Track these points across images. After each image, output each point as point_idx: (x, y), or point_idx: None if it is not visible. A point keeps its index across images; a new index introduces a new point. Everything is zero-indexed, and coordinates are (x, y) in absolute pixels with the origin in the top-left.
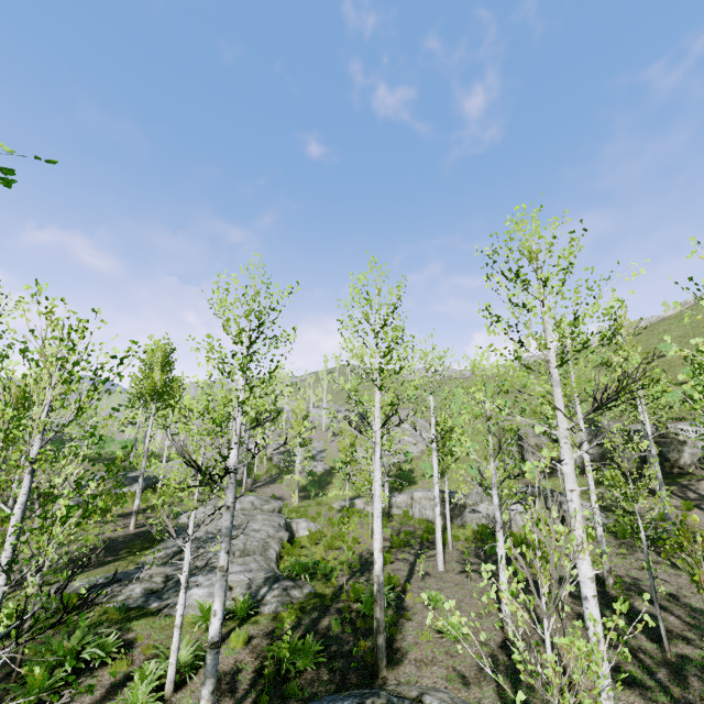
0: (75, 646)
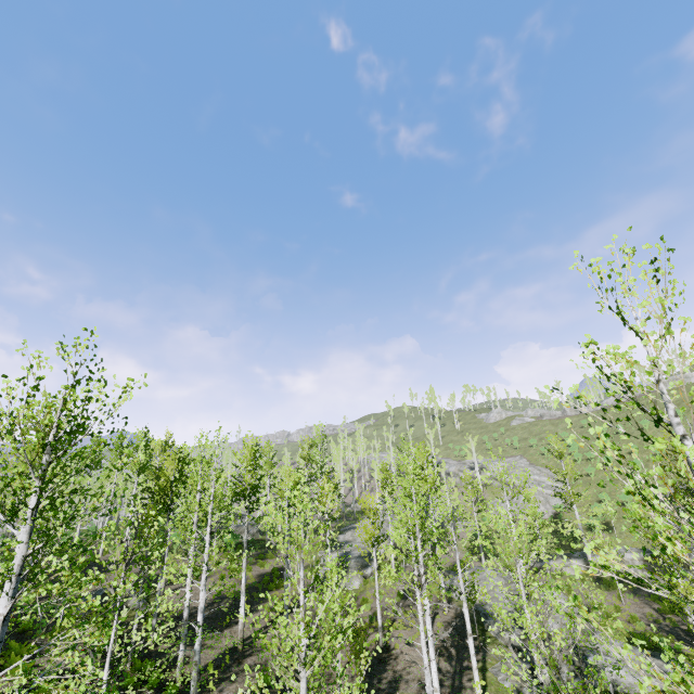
0: None
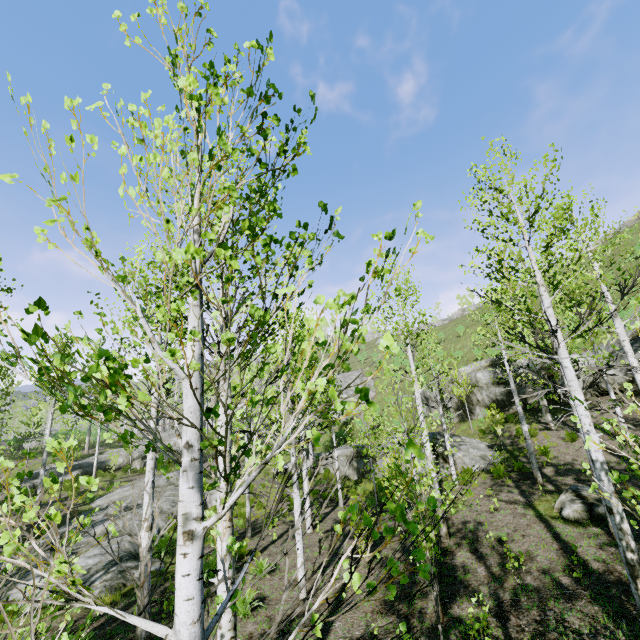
0: None
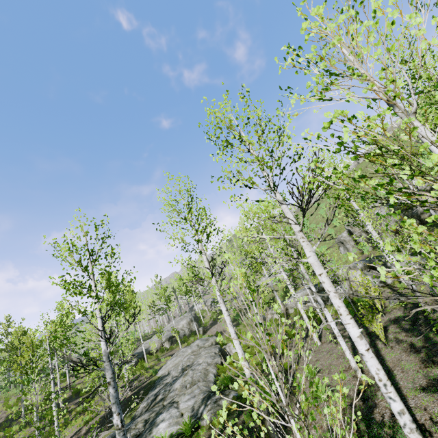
0: None
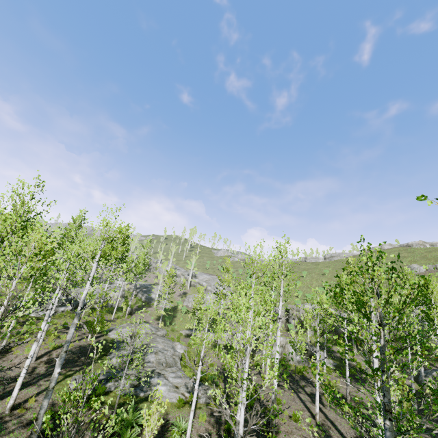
0: (131, 417)
